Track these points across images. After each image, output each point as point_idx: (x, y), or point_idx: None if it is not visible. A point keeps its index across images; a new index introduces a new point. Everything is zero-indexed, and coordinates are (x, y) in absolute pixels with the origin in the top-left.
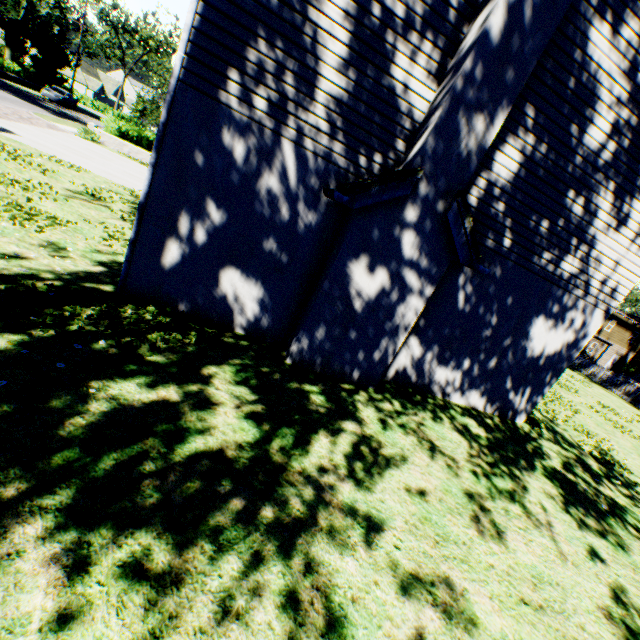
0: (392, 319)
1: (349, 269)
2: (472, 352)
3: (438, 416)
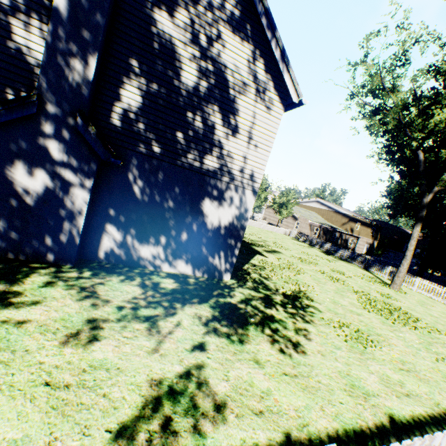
0: (66, 208)
1: (9, 172)
2: (165, 231)
3: (131, 279)
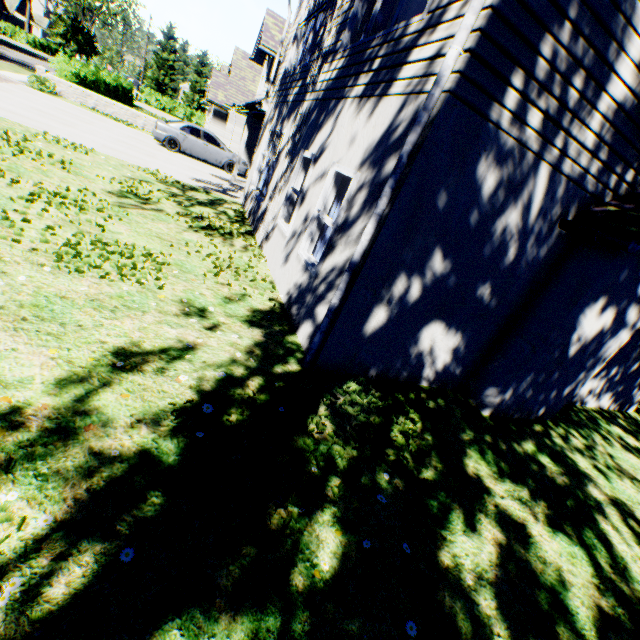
0: (595, 355)
1: (581, 315)
2: (621, 361)
3: (603, 436)
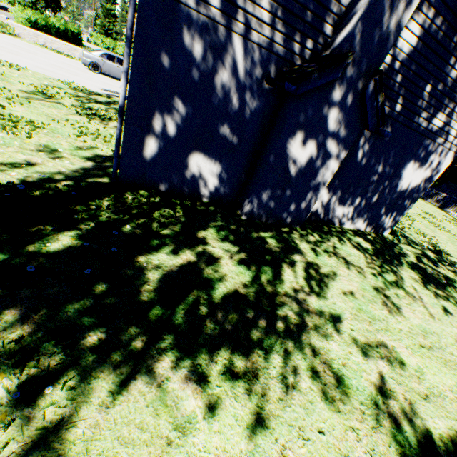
0: (316, 178)
1: (288, 145)
2: (362, 193)
3: (341, 240)
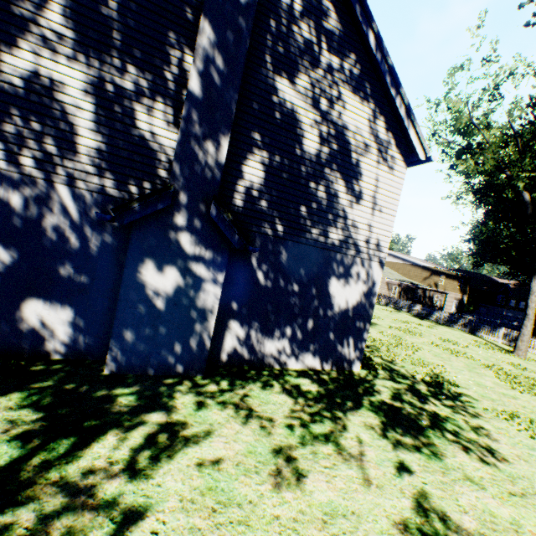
0: (196, 308)
1: (140, 274)
2: (290, 320)
3: (269, 384)
